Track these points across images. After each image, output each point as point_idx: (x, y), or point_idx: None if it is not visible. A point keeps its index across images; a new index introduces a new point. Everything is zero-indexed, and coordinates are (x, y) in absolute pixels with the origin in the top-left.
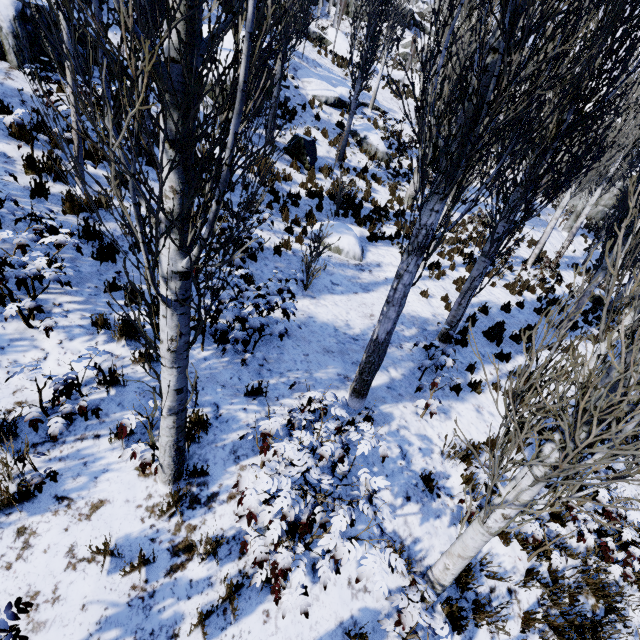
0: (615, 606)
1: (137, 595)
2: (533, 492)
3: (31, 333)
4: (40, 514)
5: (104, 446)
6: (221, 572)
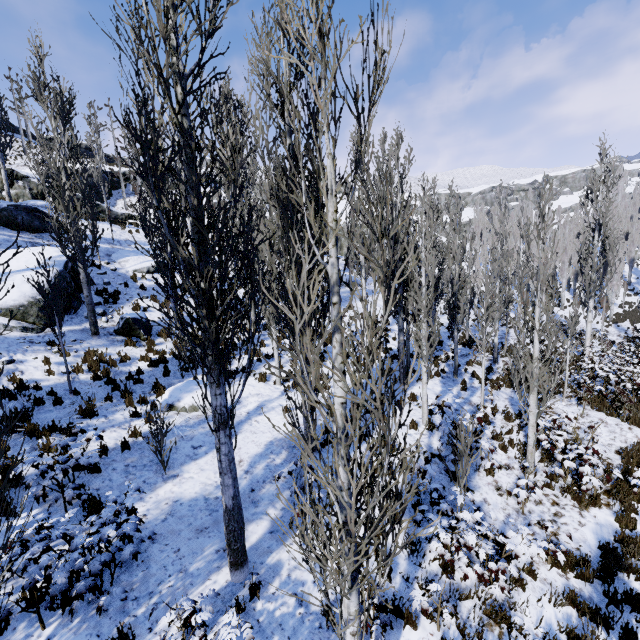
0: (511, 622)
1: None
2: (354, 602)
3: None
4: None
5: None
6: None
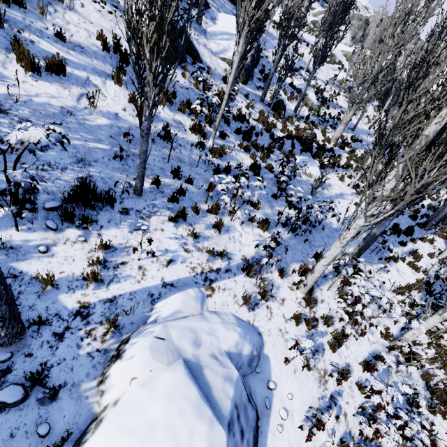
0: None
1: (308, 334)
2: None
3: (232, 223)
4: (269, 301)
5: (275, 276)
6: (328, 329)
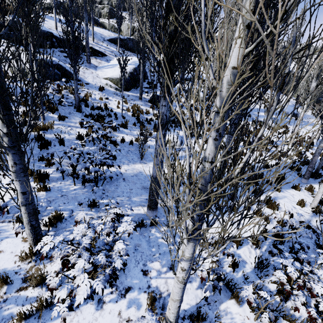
0: None
1: None
2: (189, 250)
3: None
4: None
5: (11, 226)
6: (45, 294)
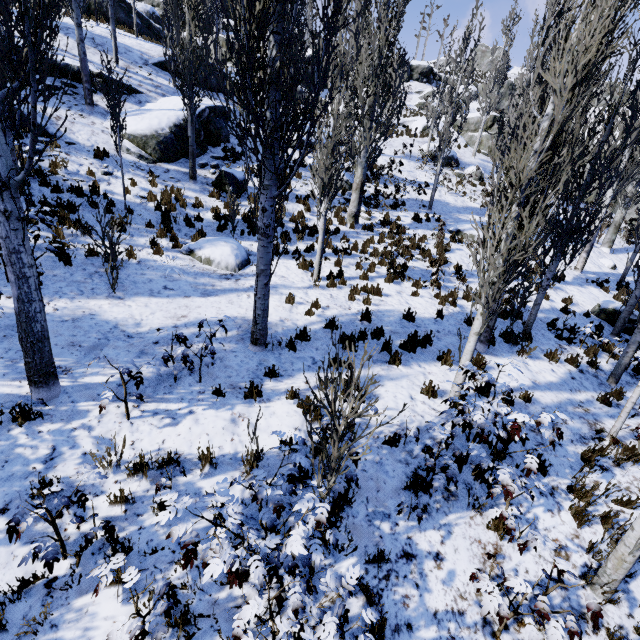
0: None
1: None
2: None
3: None
4: None
5: None
6: None
